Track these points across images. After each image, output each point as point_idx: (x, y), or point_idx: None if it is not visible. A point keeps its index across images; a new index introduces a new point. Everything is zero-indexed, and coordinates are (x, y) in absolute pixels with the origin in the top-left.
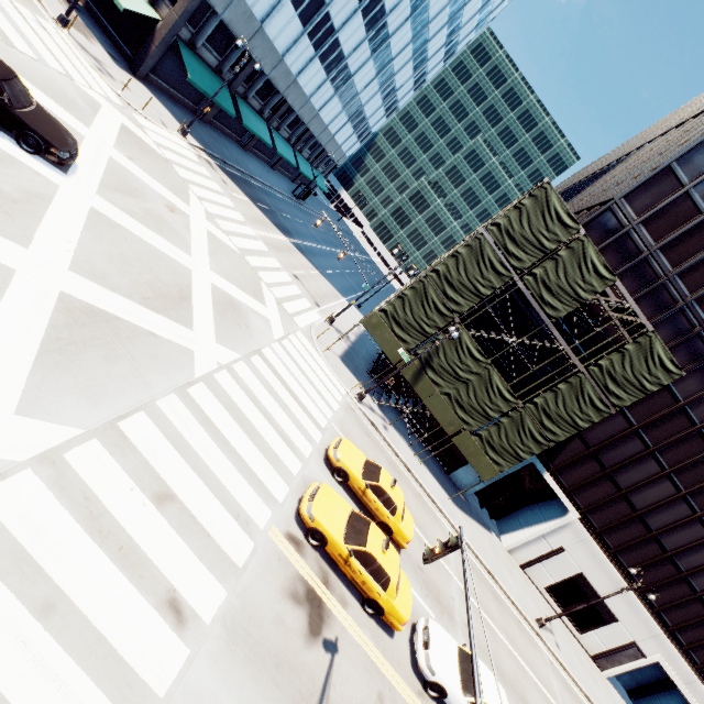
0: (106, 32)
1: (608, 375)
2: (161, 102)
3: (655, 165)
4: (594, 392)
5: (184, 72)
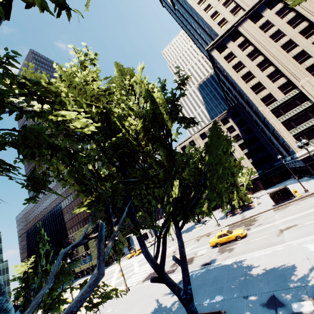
0: None
1: None
2: None
3: None
4: None
5: None
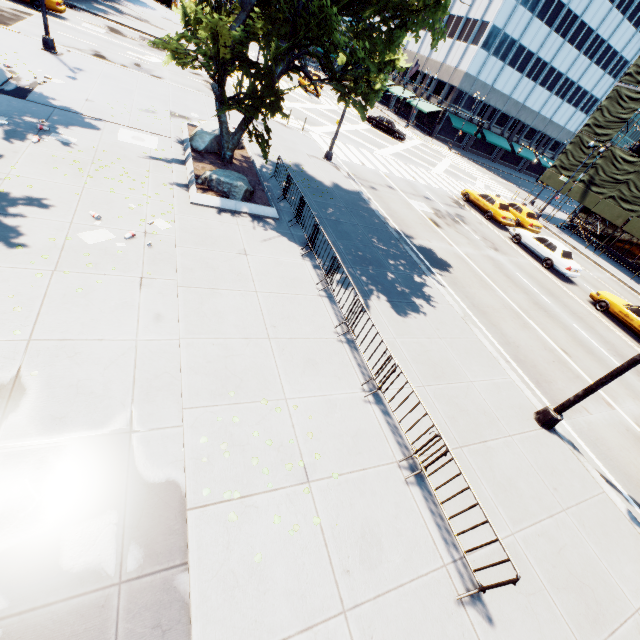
0: (421, 129)
1: None
2: (441, 143)
3: None
4: None
5: (453, 128)
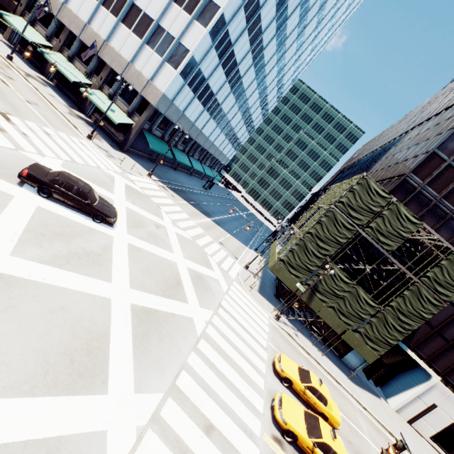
0: (105, 132)
1: (435, 282)
2: (135, 161)
3: (424, 151)
4: (428, 293)
5: (145, 142)
